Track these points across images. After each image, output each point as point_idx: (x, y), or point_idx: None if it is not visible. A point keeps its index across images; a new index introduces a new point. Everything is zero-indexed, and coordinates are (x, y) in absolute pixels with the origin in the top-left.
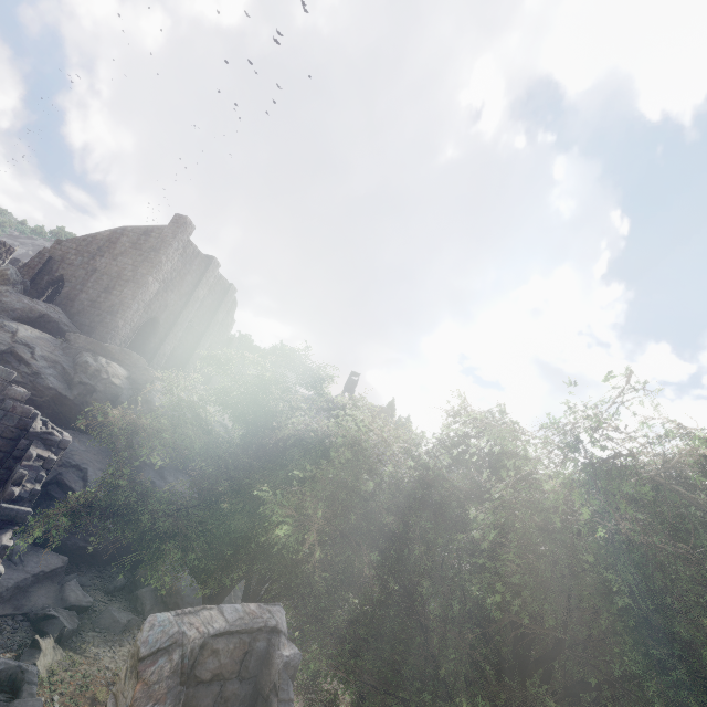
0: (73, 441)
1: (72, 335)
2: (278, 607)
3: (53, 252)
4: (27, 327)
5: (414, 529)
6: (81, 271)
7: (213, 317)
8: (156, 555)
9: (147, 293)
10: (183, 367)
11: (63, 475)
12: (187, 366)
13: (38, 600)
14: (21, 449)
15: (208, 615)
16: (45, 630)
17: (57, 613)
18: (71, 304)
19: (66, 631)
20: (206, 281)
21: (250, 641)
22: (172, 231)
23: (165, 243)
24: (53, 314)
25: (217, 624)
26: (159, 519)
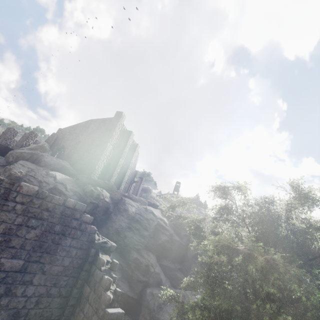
0: None
1: (80, 176)
2: None
3: (58, 134)
4: (59, 173)
5: None
6: (72, 142)
7: (131, 161)
8: None
9: (107, 151)
10: (119, 187)
11: None
12: (120, 186)
13: None
14: (92, 255)
15: None
16: None
17: None
18: (69, 159)
19: None
20: (128, 143)
21: None
22: (116, 119)
23: (113, 125)
24: (67, 165)
25: None
26: None
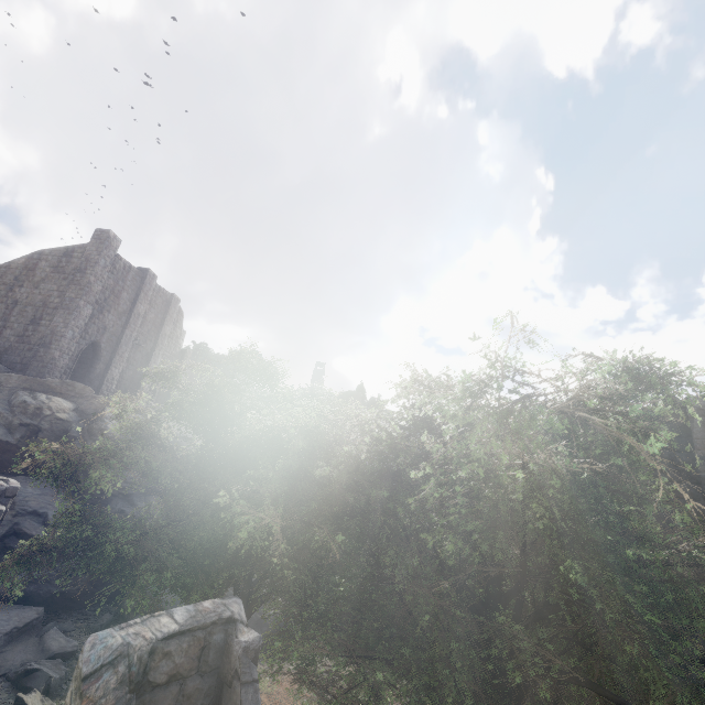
0: (25, 487)
1: (1, 376)
2: (235, 598)
3: None
4: None
5: (373, 499)
6: None
7: (160, 331)
8: (132, 582)
9: (80, 318)
10: (137, 388)
11: (20, 524)
12: (141, 386)
13: (15, 658)
14: None
15: (155, 622)
16: (29, 685)
17: (40, 666)
18: None
19: (53, 681)
20: (144, 295)
21: (205, 636)
22: (96, 248)
23: (90, 262)
24: None
25: (165, 628)
26: (123, 545)
